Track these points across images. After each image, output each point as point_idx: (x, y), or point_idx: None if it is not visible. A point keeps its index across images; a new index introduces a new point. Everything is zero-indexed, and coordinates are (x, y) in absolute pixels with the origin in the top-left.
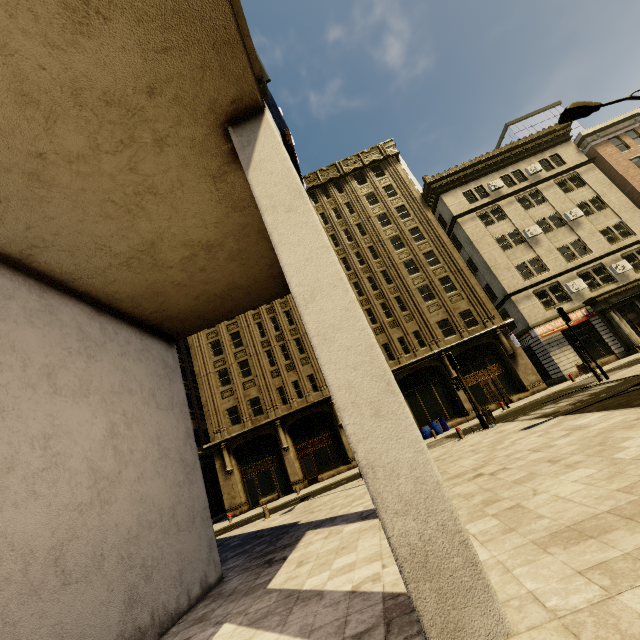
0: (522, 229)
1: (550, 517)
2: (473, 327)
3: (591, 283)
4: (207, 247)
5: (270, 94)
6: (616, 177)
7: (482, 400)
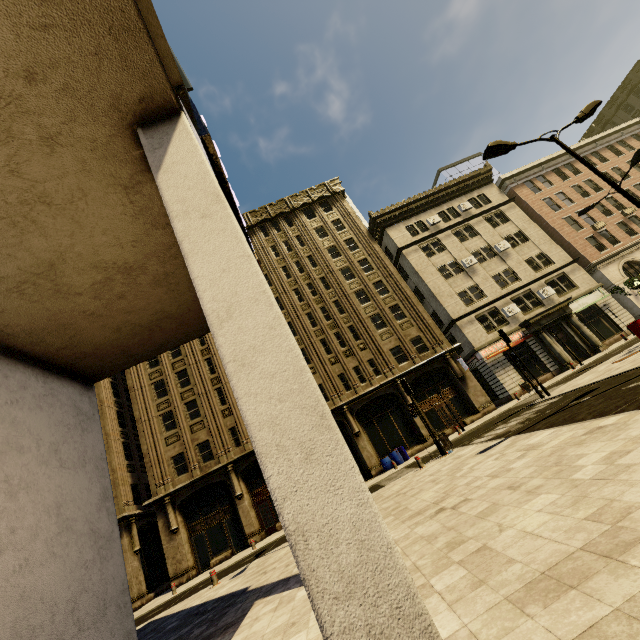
0: (460, 259)
1: (521, 561)
2: (424, 353)
3: (523, 307)
4: (125, 270)
5: (190, 100)
6: (533, 214)
7: (438, 425)
